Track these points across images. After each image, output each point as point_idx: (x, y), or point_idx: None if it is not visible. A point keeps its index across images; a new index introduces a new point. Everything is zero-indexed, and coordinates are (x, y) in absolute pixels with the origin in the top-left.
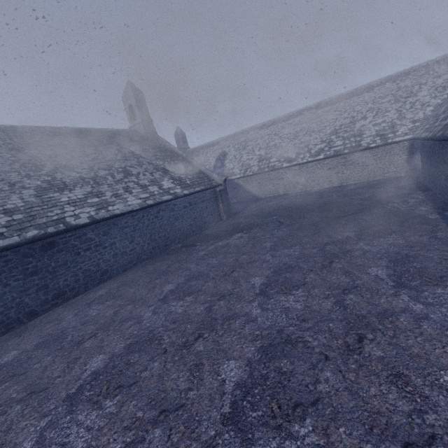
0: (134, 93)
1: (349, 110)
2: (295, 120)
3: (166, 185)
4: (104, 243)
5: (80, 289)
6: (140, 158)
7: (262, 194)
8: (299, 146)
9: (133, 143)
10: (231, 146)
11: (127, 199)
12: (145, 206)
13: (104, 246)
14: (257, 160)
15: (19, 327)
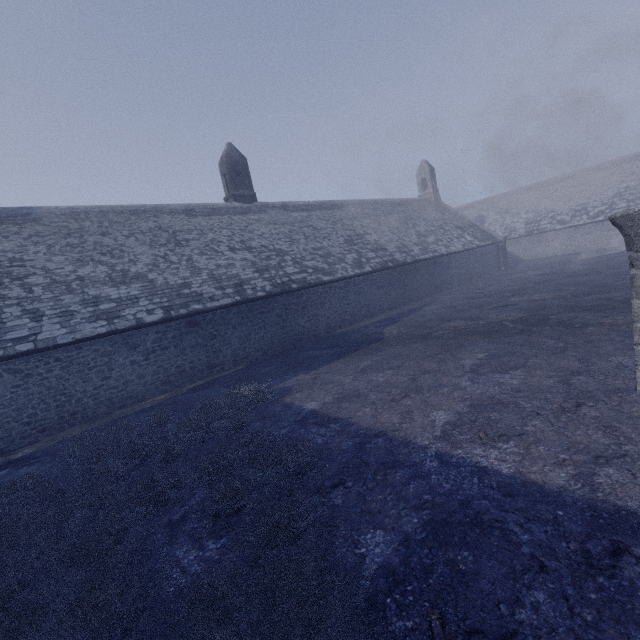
0: (429, 169)
1: (638, 172)
2: (571, 183)
3: (468, 239)
4: (449, 268)
5: (442, 289)
6: (443, 220)
7: (527, 256)
8: (575, 209)
9: (432, 208)
10: (490, 210)
11: (454, 244)
12: (465, 250)
13: (449, 269)
14: (524, 223)
15: (428, 297)
